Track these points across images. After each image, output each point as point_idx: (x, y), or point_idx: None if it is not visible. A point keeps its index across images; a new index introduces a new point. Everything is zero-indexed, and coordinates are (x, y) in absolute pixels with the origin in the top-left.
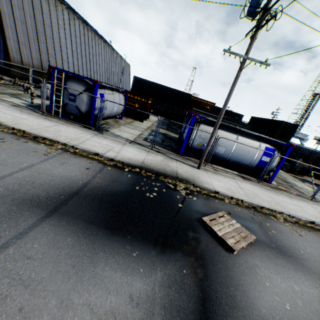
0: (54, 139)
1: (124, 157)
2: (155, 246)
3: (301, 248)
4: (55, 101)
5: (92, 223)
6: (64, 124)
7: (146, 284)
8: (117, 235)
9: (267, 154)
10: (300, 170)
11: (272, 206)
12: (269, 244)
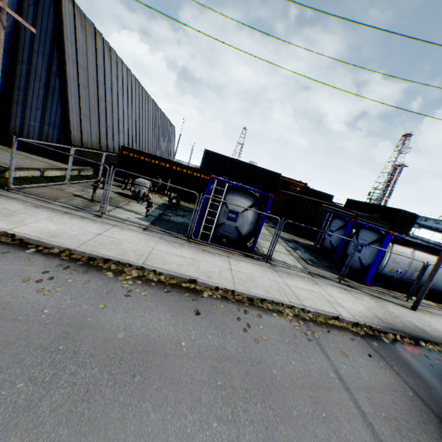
0: (276, 300)
1: (356, 313)
2: None
3: None
4: (204, 221)
5: None
6: (229, 257)
7: None
8: None
9: None
10: None
11: None
12: None
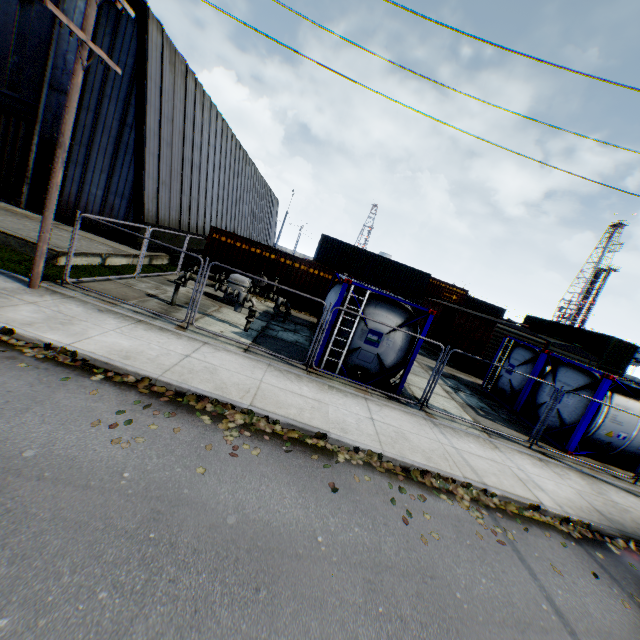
0: (444, 473)
1: (564, 501)
2: None
3: None
4: (331, 342)
5: None
6: (367, 400)
7: None
8: None
9: None
10: None
11: None
12: None
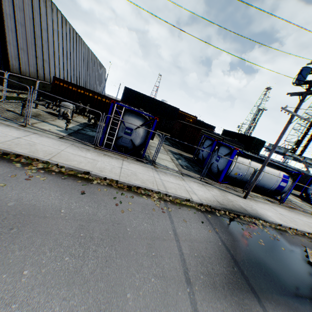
0: (148, 188)
1: (204, 198)
2: None
3: None
4: (107, 134)
5: (280, 294)
6: (124, 160)
7: None
8: (302, 301)
9: (284, 180)
10: None
11: (310, 230)
12: None
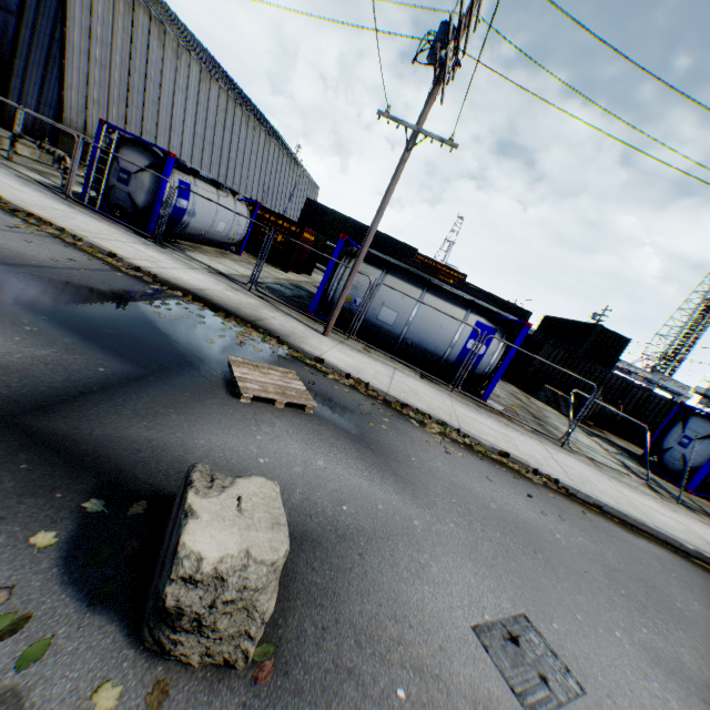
0: (47, 219)
1: (169, 274)
2: (83, 339)
3: (419, 457)
4: (94, 180)
5: None
6: (96, 218)
7: (8, 347)
8: (25, 309)
9: (480, 337)
10: (598, 417)
11: (434, 411)
12: (346, 428)
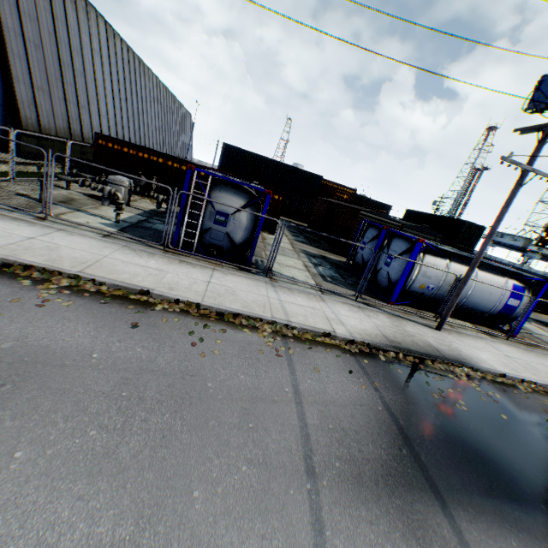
0: (253, 315)
1: (358, 331)
2: None
3: None
4: (185, 225)
5: (488, 495)
6: (215, 270)
7: None
8: (531, 508)
9: (515, 295)
10: None
11: None
12: None
